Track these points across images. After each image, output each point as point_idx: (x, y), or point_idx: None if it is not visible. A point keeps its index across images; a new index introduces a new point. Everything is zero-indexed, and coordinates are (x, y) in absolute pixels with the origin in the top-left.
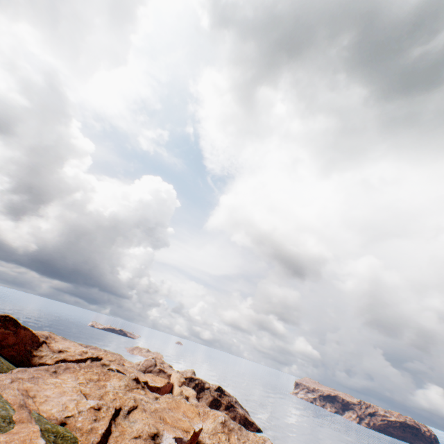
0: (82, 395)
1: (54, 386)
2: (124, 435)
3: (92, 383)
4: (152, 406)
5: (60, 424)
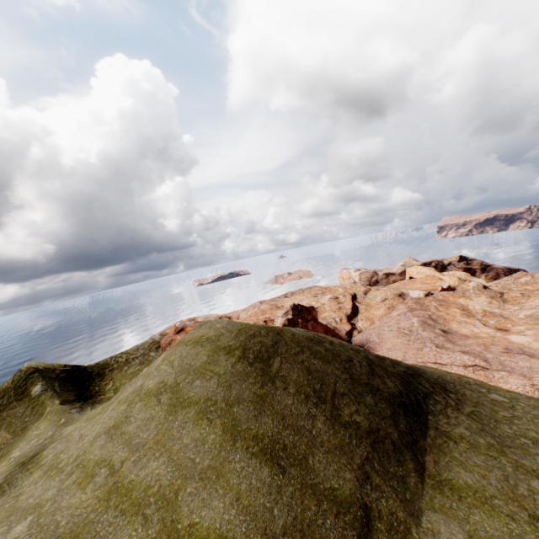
0: None
1: None
2: None
3: (480, 318)
4: None
5: None
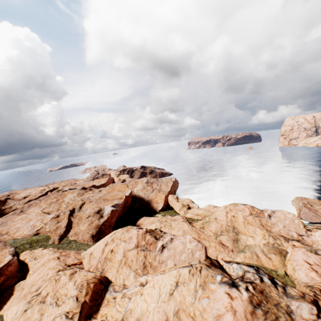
0: (45, 215)
1: (21, 220)
2: (82, 219)
3: (53, 204)
4: (97, 197)
5: (34, 236)
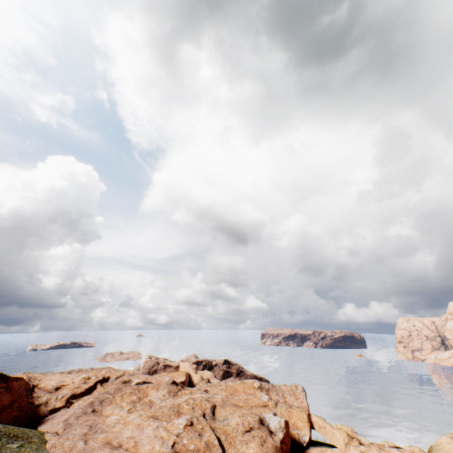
0: (157, 420)
1: (121, 424)
2: (229, 435)
3: (138, 404)
4: (218, 399)
5: None
